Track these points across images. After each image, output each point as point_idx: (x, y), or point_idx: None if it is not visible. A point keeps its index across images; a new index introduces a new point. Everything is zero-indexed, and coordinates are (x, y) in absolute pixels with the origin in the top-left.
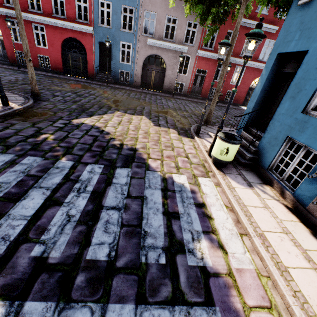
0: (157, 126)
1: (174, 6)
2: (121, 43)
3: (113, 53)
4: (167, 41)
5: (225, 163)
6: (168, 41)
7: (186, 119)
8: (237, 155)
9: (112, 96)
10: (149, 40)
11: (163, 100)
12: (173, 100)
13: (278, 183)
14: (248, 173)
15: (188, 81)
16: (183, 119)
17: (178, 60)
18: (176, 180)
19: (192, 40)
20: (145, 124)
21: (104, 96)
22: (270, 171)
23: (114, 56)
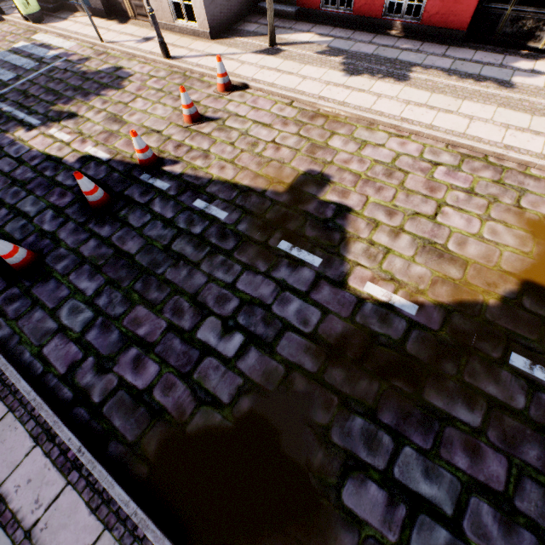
0: None
1: None
2: None
3: None
4: None
5: (40, 16)
6: None
7: None
8: (46, 6)
9: None
10: None
11: None
12: None
13: (77, 5)
14: (63, 14)
15: None
16: None
17: None
18: (18, 47)
19: None
20: None
21: None
22: (71, 1)
23: None
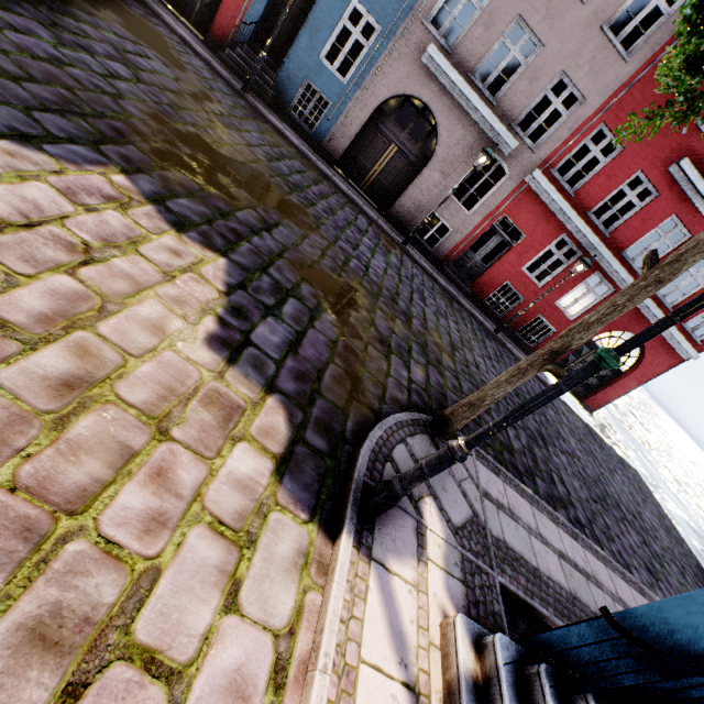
0: (218, 351)
1: (555, 5)
2: (353, 3)
3: (315, 15)
4: (477, 91)
5: None
6: (480, 91)
7: (385, 357)
8: None
9: (203, 121)
10: (434, 51)
11: (366, 239)
12: (395, 257)
13: None
14: None
15: (465, 231)
16: (375, 352)
17: (472, 160)
18: None
19: (535, 139)
20: (173, 308)
21: (172, 101)
22: None
23: (314, 29)
